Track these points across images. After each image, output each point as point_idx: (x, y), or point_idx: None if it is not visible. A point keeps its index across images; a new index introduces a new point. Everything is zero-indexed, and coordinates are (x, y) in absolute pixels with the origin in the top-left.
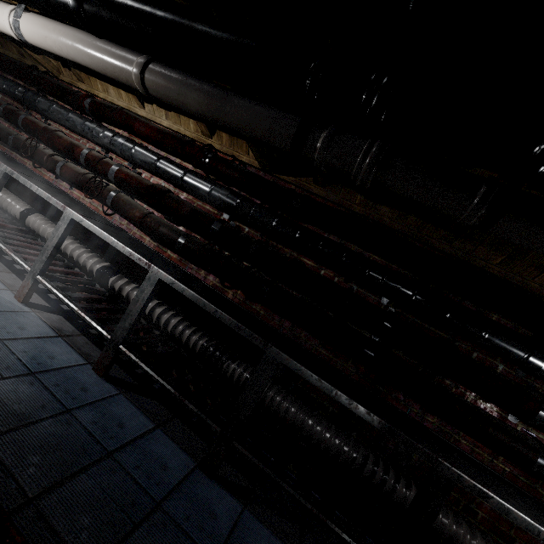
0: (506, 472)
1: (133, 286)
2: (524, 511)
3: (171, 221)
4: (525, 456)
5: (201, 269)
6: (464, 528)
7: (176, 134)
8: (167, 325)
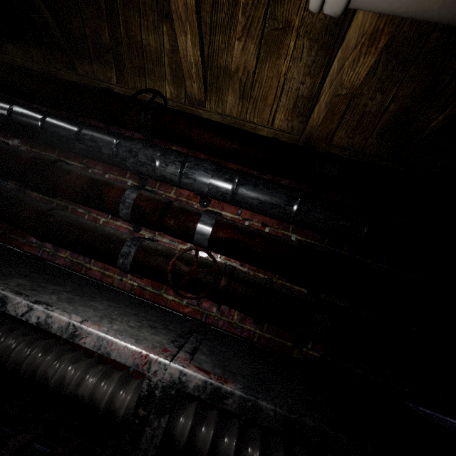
0: (134, 287)
1: None
2: (13, 284)
3: None
4: (112, 251)
5: None
6: (54, 356)
7: None
8: None
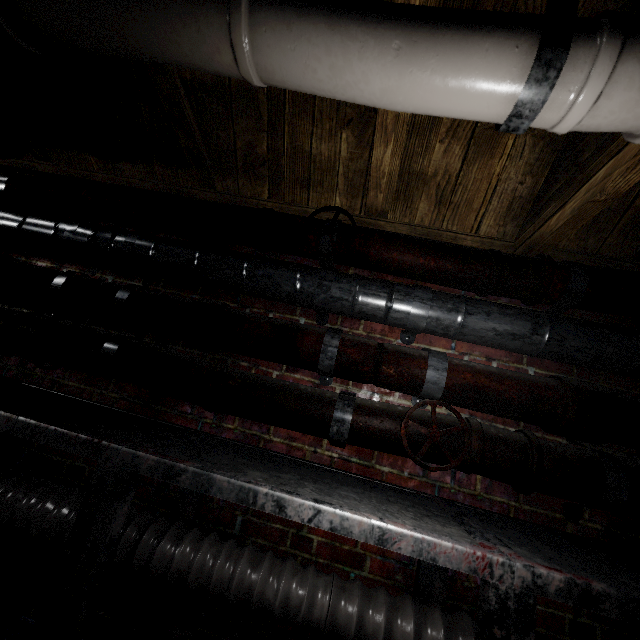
0: (334, 460)
1: None
2: (260, 479)
3: None
4: (320, 416)
5: None
6: (266, 568)
7: None
8: None
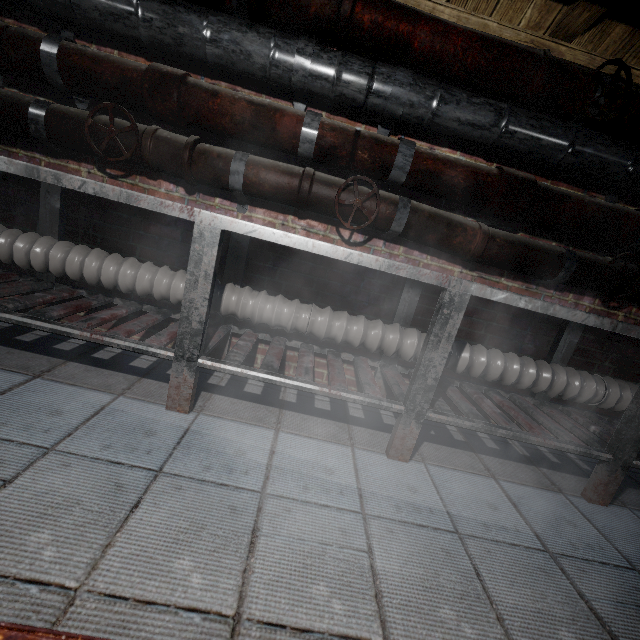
0: None
1: (501, 357)
2: None
3: (495, 228)
4: None
5: (567, 294)
6: None
7: (516, 43)
8: (578, 393)
